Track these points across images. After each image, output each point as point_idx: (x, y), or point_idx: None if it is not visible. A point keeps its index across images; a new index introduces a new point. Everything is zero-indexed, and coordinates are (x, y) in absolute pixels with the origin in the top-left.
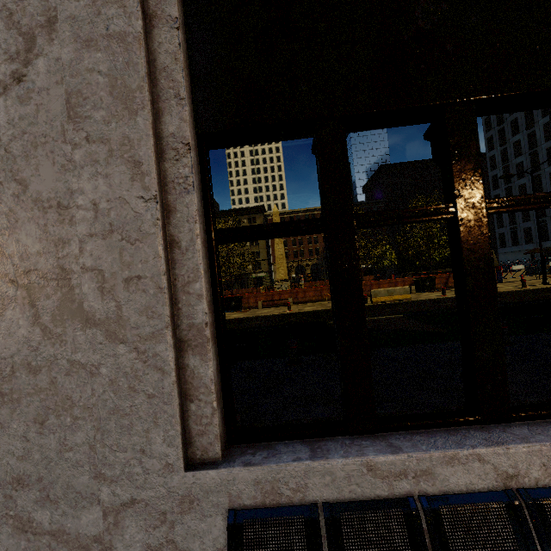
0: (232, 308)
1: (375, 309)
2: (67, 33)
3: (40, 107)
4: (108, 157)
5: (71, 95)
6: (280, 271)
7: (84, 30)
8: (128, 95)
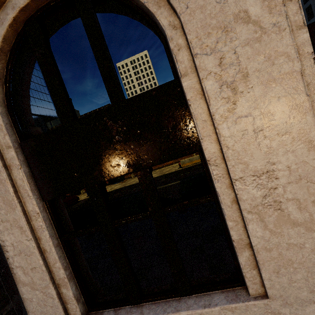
0: (119, 180)
1: (178, 174)
2: None
3: None
4: None
5: None
6: None
7: None
8: None
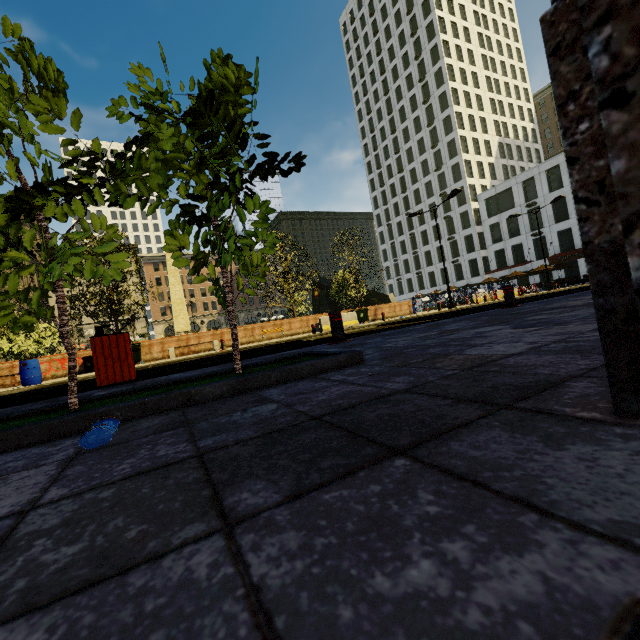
0: None
1: None
2: None
3: None
4: None
5: None
6: (179, 321)
7: None
8: None
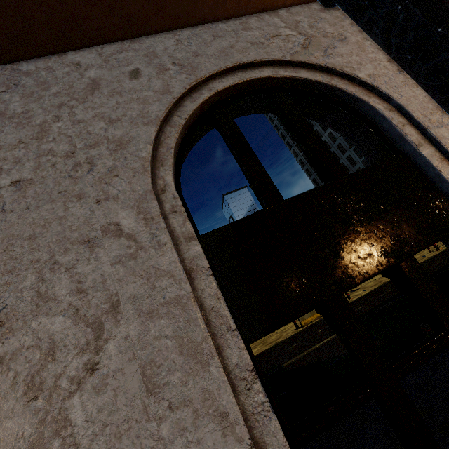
0: None
1: (310, 333)
2: (130, 311)
3: (117, 390)
4: (194, 420)
5: (145, 368)
6: None
7: (145, 304)
8: (196, 348)
